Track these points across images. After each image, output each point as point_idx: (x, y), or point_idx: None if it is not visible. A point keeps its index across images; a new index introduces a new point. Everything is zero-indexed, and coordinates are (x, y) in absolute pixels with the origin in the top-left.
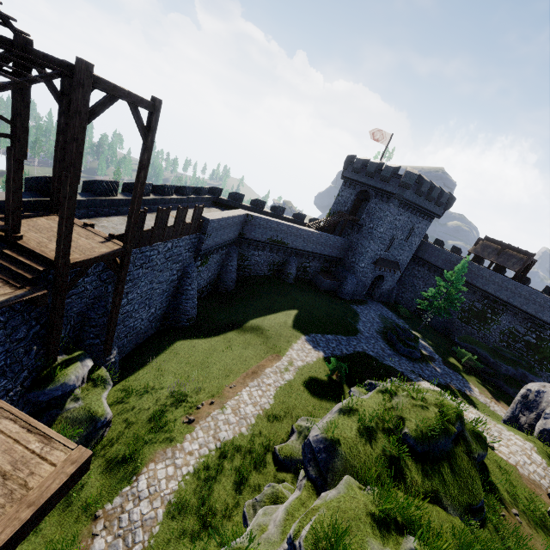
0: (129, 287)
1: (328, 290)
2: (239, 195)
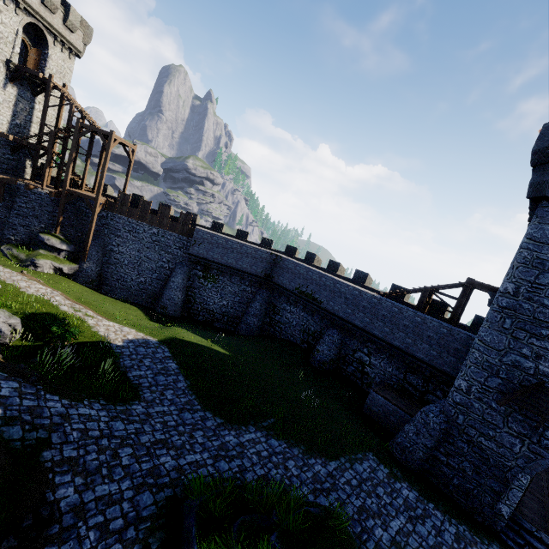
0: (120, 241)
1: (383, 423)
2: (311, 254)
